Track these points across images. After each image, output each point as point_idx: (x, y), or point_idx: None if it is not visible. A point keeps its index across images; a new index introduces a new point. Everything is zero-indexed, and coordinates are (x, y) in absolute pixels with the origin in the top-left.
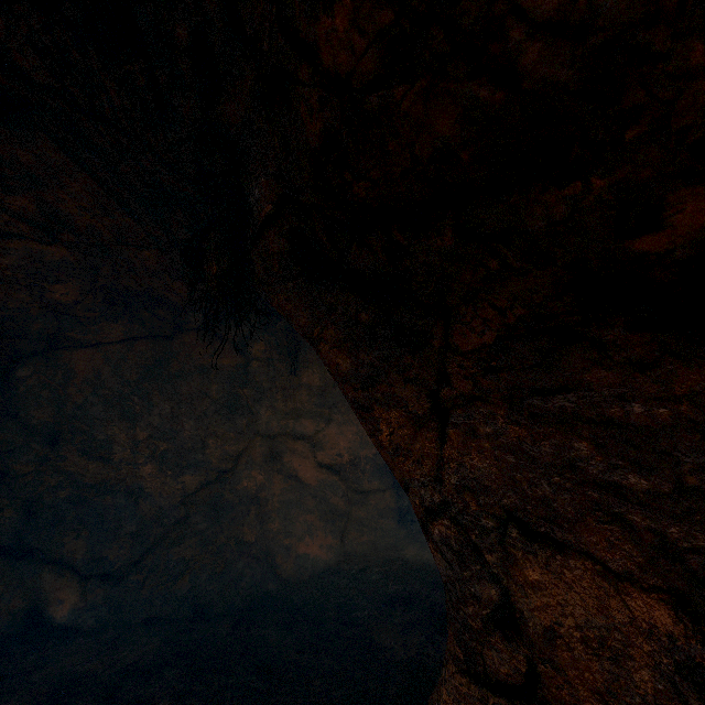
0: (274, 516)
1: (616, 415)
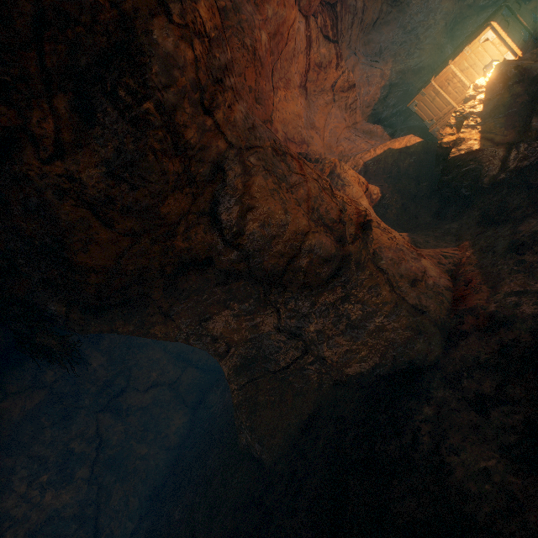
0: (146, 433)
1: (193, 289)
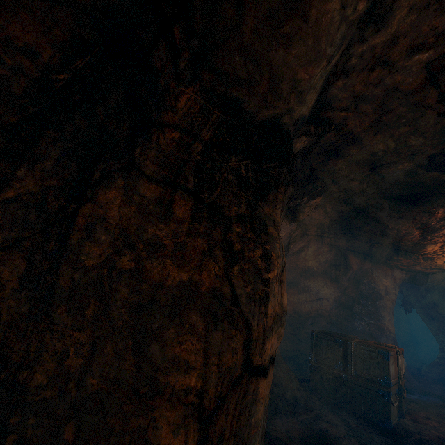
0: None
1: None
